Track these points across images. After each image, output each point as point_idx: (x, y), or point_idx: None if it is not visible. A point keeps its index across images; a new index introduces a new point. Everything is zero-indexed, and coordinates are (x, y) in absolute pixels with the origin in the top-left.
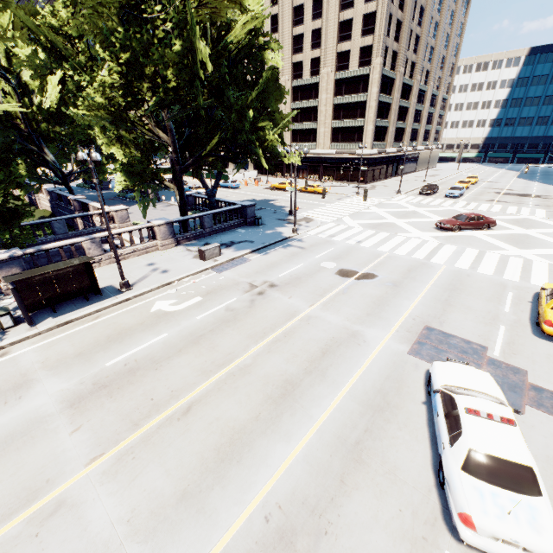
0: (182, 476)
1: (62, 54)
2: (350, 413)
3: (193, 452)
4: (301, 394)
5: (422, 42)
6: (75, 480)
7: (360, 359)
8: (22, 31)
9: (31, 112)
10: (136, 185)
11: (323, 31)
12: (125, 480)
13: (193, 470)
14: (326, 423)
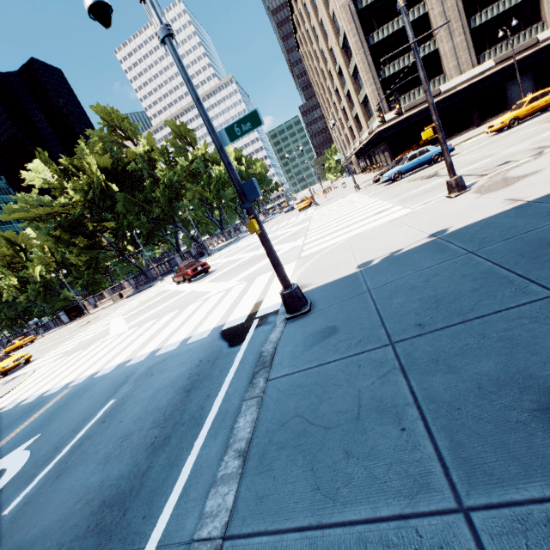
0: None
1: None
2: None
3: None
4: None
5: None
6: None
7: None
8: None
9: None
10: (118, 264)
11: (319, 7)
12: None
13: None
14: None
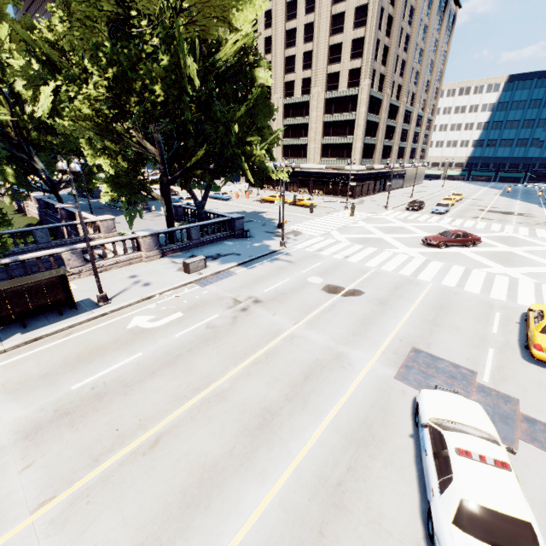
0: (141, 526)
1: (57, 66)
2: (332, 447)
3: (157, 495)
4: (280, 424)
5: (407, 67)
6: (17, 531)
7: (345, 385)
8: (19, 43)
9: (22, 121)
10: (122, 196)
11: (314, 53)
12: (75, 531)
13: (154, 518)
14: (305, 460)
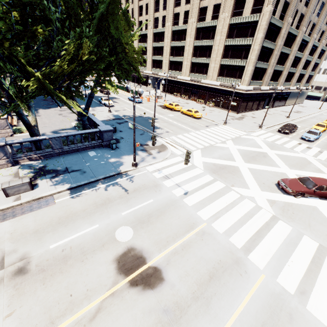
0: None
1: None
2: None
3: None
4: None
5: None
6: None
7: None
8: None
9: None
10: None
11: None
12: None
13: None
14: None
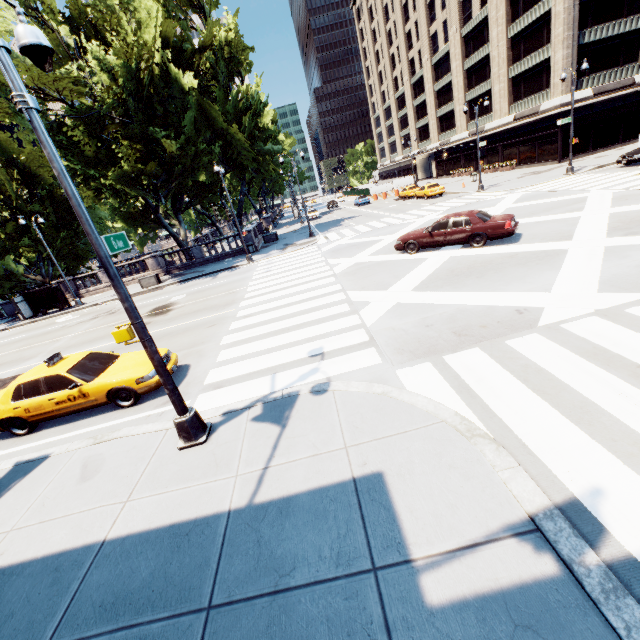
0: None
1: None
2: None
3: None
4: None
5: None
6: None
7: None
8: None
9: None
10: (136, 228)
11: None
12: None
13: None
14: None
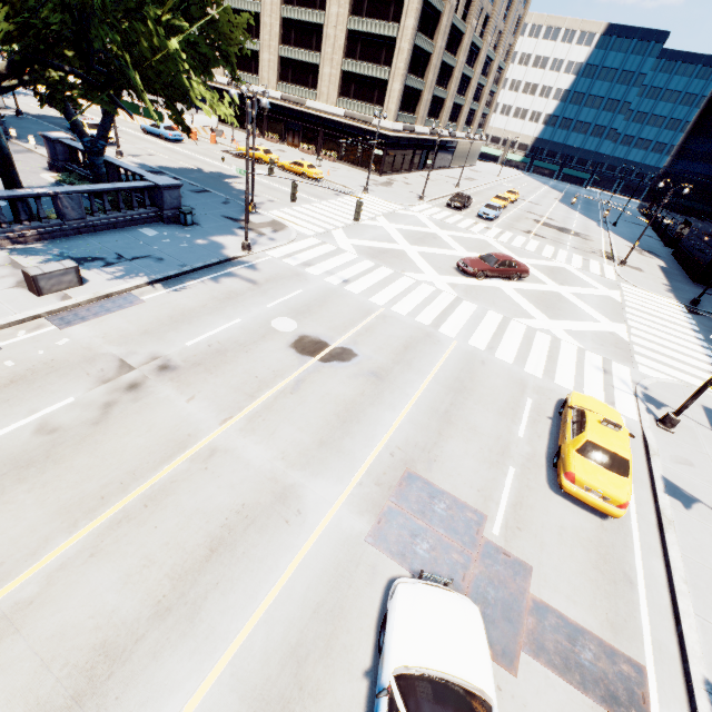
0: None
1: None
2: None
3: None
4: (122, 688)
5: None
6: None
7: (279, 563)
8: None
9: None
10: None
11: None
12: None
13: None
14: None
